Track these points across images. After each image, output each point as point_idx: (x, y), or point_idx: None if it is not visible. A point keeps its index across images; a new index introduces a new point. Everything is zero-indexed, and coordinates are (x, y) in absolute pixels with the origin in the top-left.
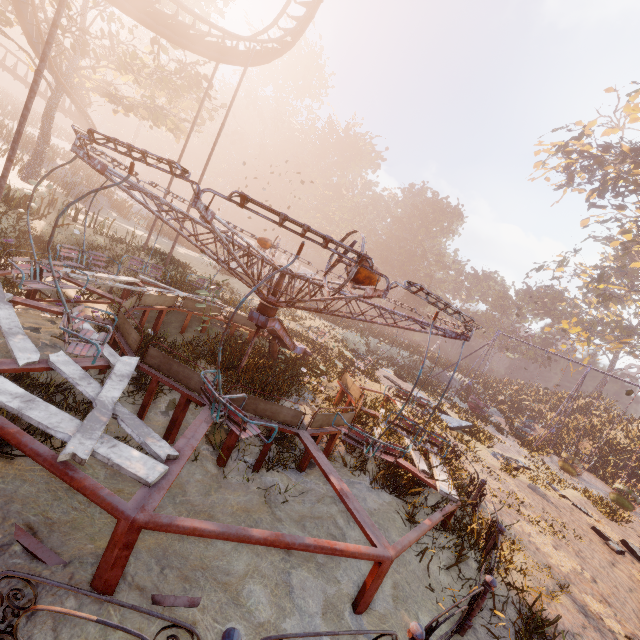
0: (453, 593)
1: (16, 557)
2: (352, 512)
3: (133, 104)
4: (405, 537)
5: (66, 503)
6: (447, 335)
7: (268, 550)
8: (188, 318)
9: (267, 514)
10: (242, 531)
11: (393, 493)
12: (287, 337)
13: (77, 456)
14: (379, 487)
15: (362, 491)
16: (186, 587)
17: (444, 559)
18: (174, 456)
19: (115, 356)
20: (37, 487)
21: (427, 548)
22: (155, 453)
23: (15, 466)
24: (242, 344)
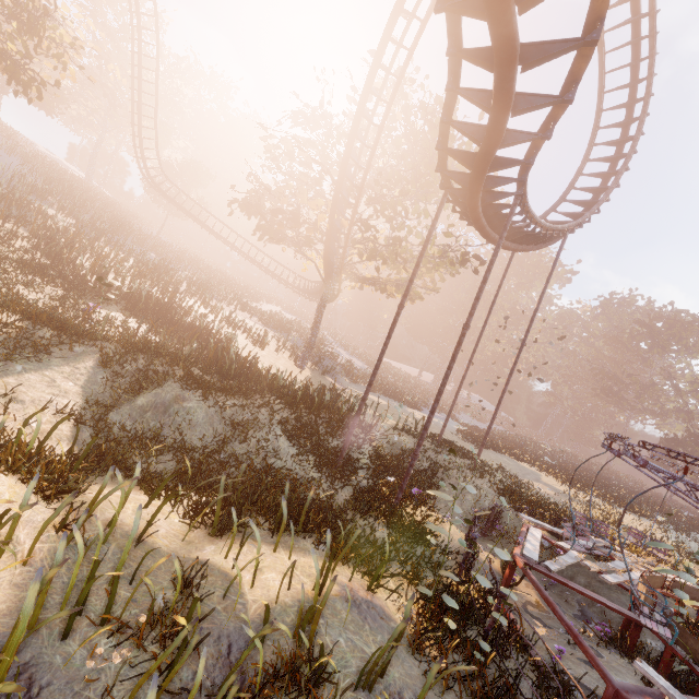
0: None
1: None
2: None
3: (385, 284)
4: None
5: None
6: None
7: None
8: None
9: None
10: None
11: None
12: None
13: None
14: None
15: None
16: None
17: None
18: None
19: None
20: None
21: None
22: None
23: None
24: None
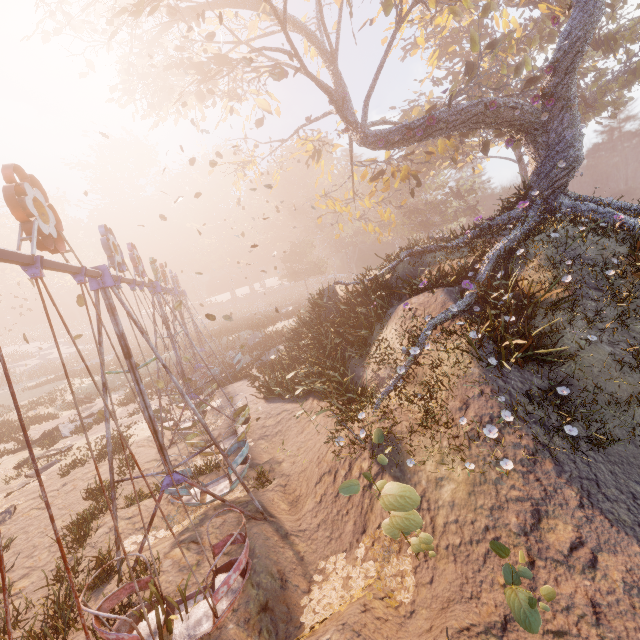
0: None
1: None
2: None
3: None
4: None
5: None
6: None
7: None
8: None
9: None
10: None
11: None
12: None
13: None
14: None
15: None
16: None
17: None
18: None
19: None
20: None
21: None
22: None
23: None
24: None
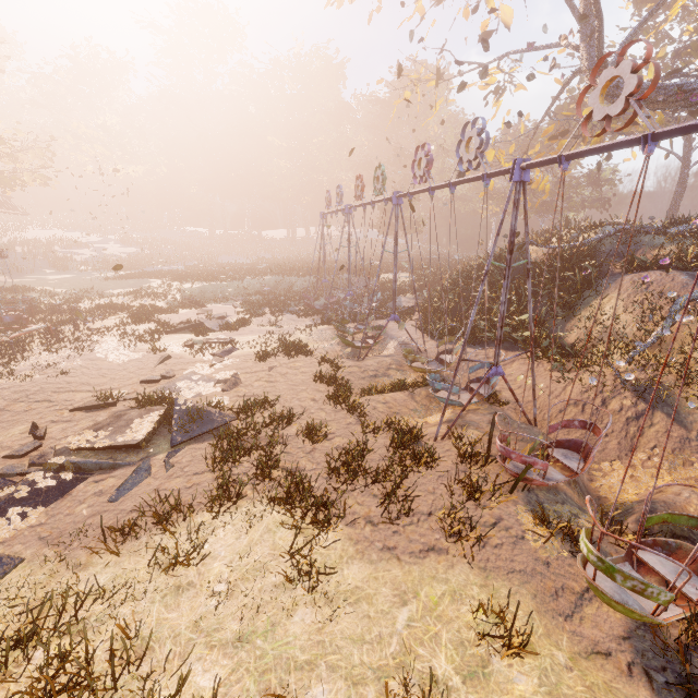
0: None
1: None
2: None
3: None
4: None
5: None
6: None
7: None
8: None
9: None
10: None
11: None
12: None
13: None
14: None
15: None
16: None
17: None
18: None
19: None
20: None
21: None
22: None
23: None
24: None
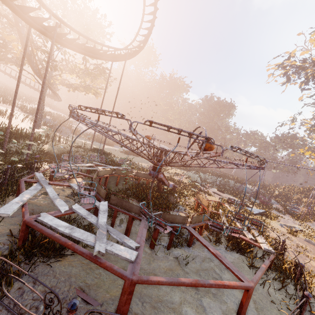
0: (286, 303)
1: (80, 303)
2: (225, 265)
3: (77, 86)
4: (255, 275)
5: (91, 275)
6: (252, 168)
7: (187, 289)
8: (118, 178)
9: (181, 270)
10: (179, 280)
11: (238, 252)
12: (166, 180)
13: (100, 252)
14: (230, 250)
15: (222, 253)
16: (155, 312)
17: (275, 285)
18: (138, 246)
19: (97, 202)
20: (78, 269)
21: (266, 280)
22: (129, 246)
23: (67, 260)
24: (144, 187)
